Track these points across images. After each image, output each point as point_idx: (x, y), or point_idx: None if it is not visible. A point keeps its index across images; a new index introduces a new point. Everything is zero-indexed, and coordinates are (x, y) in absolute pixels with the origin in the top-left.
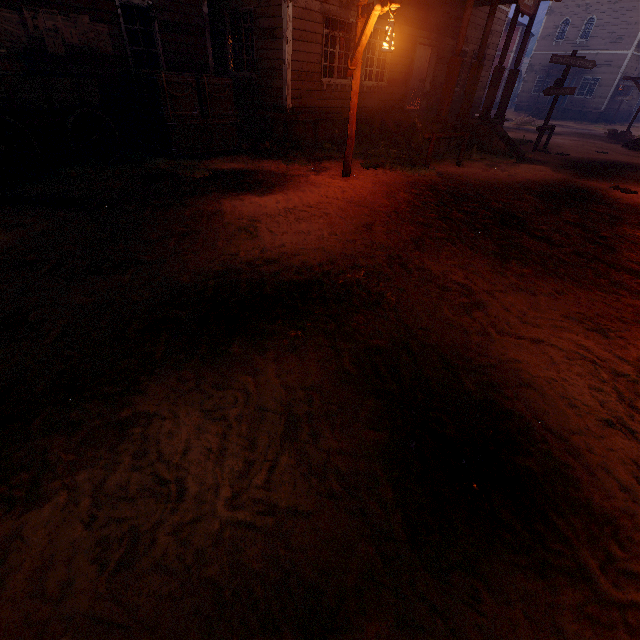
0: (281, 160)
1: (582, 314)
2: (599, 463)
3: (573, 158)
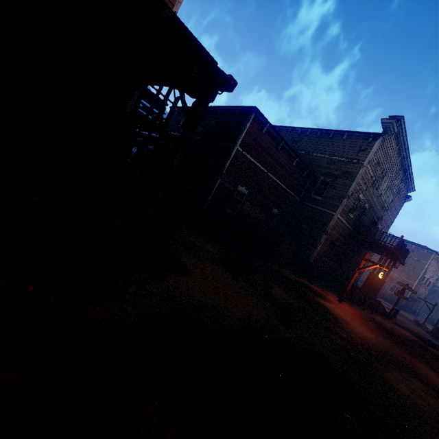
0: (305, 280)
1: None
2: None
3: (411, 330)
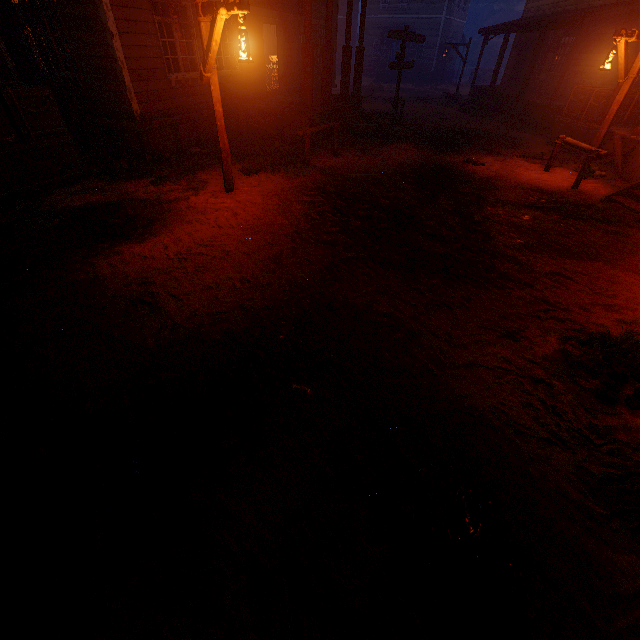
0: (146, 179)
1: (491, 320)
2: (555, 490)
3: (426, 129)
